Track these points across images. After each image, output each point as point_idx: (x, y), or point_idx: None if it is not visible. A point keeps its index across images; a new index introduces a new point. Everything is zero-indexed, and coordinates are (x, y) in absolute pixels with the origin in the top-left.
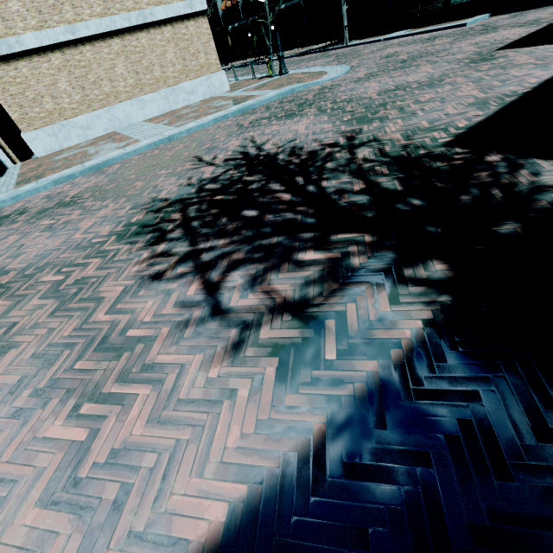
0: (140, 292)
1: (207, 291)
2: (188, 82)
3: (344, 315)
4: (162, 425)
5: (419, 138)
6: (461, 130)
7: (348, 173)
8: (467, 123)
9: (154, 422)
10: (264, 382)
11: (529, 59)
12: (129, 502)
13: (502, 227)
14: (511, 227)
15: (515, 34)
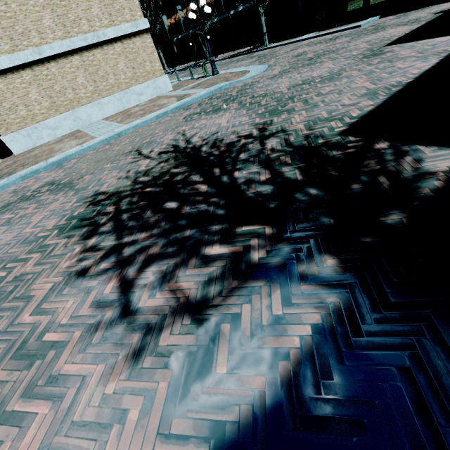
0: (65, 290)
1: (122, 289)
2: (138, 86)
3: (239, 318)
4: None
5: (319, 128)
6: (355, 119)
7: (257, 163)
8: (359, 113)
9: None
10: (155, 401)
11: (411, 52)
12: None
13: (389, 217)
14: (397, 217)
15: (400, 31)
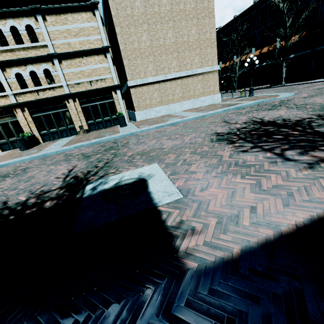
0: (240, 154)
1: (277, 155)
2: (203, 97)
3: None
4: (291, 182)
5: None
6: None
7: None
8: None
9: (286, 181)
10: None
11: None
12: (294, 195)
13: None
14: None
15: None
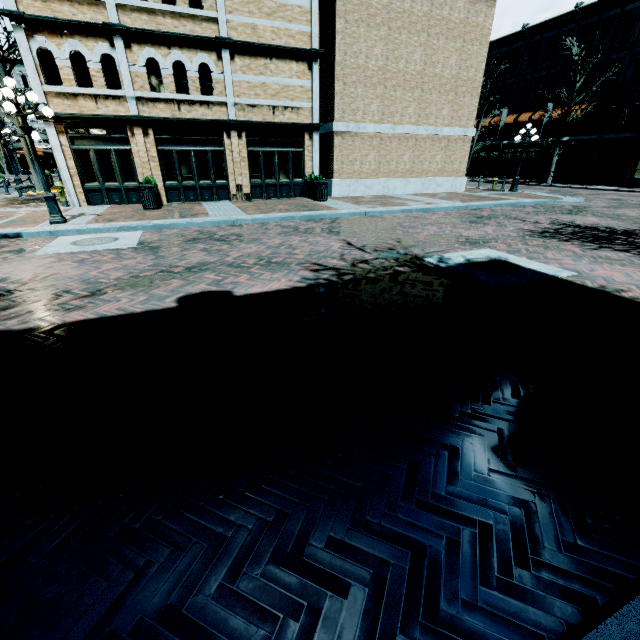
0: (593, 251)
1: (639, 255)
2: (441, 178)
3: None
4: None
5: None
6: None
7: None
8: None
9: None
10: None
11: None
12: None
13: None
14: None
15: None
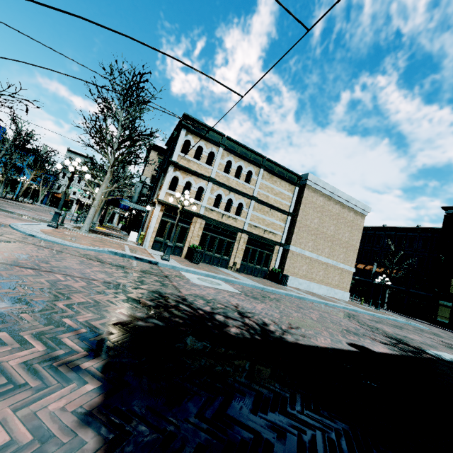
0: None
1: None
2: (337, 289)
3: None
4: None
5: None
6: None
7: None
8: None
9: None
10: None
11: None
12: None
13: None
14: None
15: None
